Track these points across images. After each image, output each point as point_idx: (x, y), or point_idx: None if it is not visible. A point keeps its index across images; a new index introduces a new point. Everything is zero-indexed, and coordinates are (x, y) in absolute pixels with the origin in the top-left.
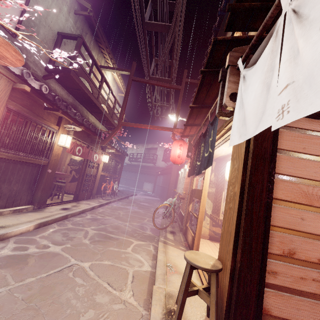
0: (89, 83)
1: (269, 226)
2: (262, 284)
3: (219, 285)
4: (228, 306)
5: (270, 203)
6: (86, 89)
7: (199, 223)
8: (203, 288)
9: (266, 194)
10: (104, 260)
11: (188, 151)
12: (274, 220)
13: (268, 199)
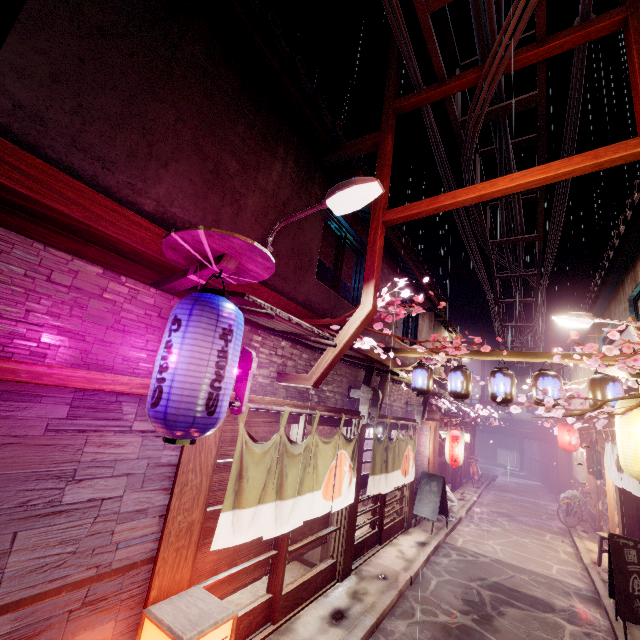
0: None
1: None
2: None
3: None
4: None
5: (639, 507)
6: None
7: (611, 521)
8: None
9: (634, 502)
10: (535, 540)
11: (580, 442)
12: None
13: (638, 505)
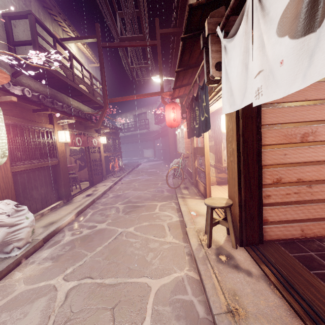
0: (60, 66)
1: (261, 167)
2: (261, 205)
3: (232, 214)
4: (240, 224)
5: (260, 150)
6: (60, 75)
7: (207, 175)
8: (222, 219)
9: (256, 145)
10: (142, 223)
11: (182, 113)
12: (264, 161)
13: (258, 147)
